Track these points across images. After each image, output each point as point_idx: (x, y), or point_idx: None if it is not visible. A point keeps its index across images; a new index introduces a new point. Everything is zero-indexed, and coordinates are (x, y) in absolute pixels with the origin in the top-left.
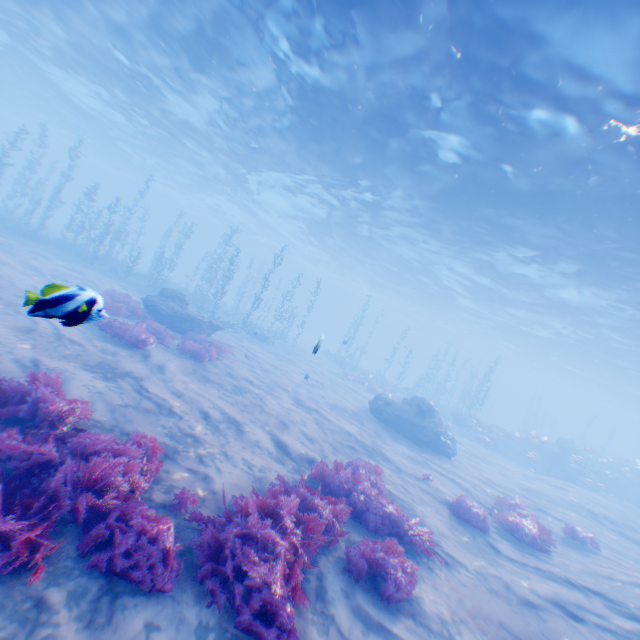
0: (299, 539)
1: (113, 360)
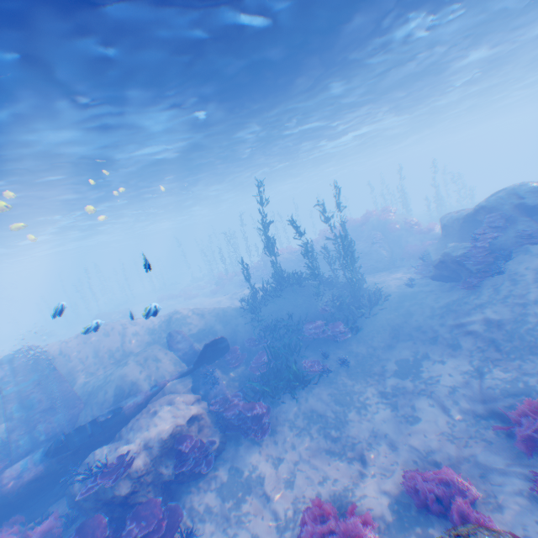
0: None
1: None
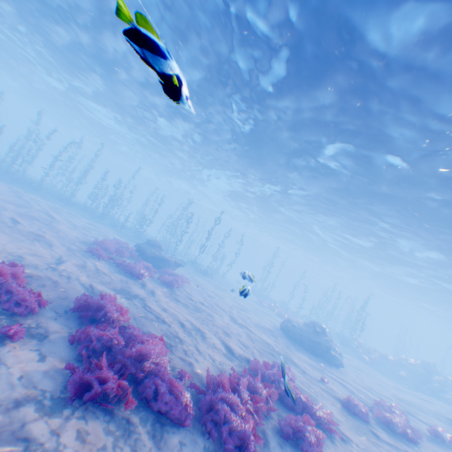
0: (251, 407)
1: (127, 285)
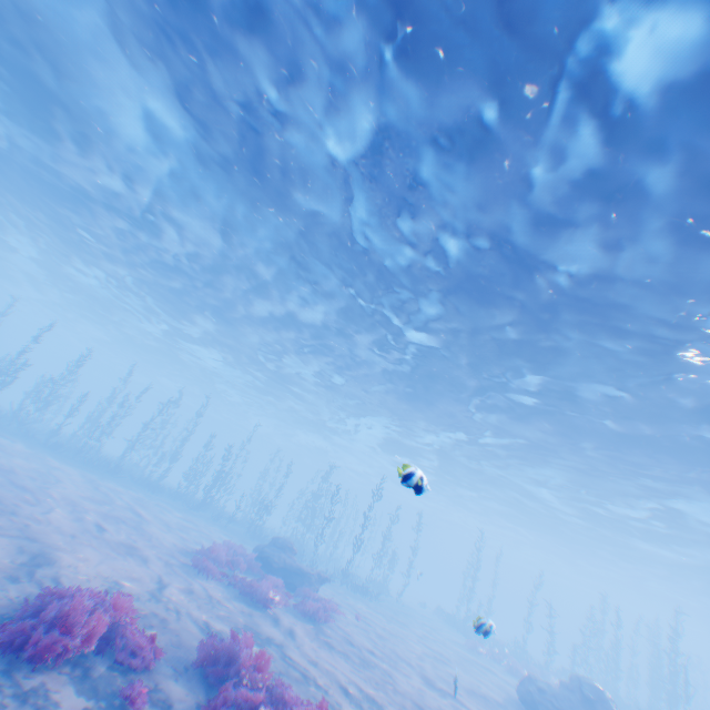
0: None
1: (253, 621)
